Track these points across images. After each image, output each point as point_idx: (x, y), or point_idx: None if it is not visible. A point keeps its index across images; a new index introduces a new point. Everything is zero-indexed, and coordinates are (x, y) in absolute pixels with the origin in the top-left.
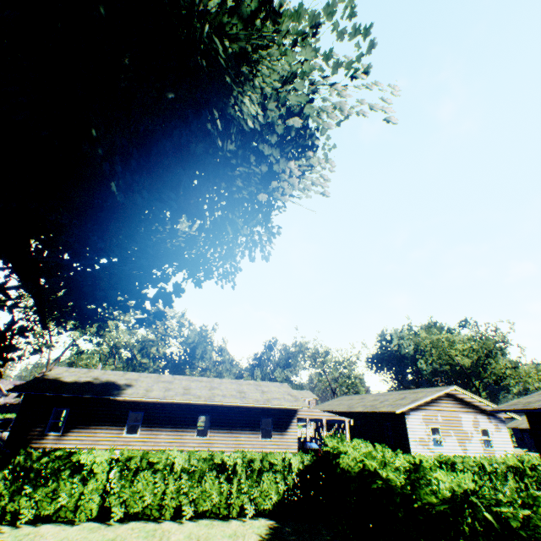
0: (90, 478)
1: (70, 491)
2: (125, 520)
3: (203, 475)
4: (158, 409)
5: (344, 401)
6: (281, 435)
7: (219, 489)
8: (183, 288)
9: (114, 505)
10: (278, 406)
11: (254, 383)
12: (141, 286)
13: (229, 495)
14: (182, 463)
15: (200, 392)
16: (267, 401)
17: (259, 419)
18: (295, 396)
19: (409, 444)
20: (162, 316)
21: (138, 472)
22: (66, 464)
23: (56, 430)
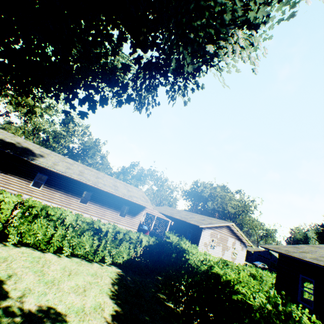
0: None
1: None
2: (18, 244)
3: (83, 232)
4: (59, 178)
5: (168, 210)
6: (131, 218)
7: (91, 243)
8: (107, 102)
9: (12, 233)
10: (136, 202)
11: (124, 183)
12: (75, 85)
13: (97, 248)
14: (70, 220)
15: (90, 177)
16: (130, 197)
17: (122, 205)
18: (146, 199)
19: (198, 244)
20: (84, 116)
21: (36, 217)
22: None
23: None
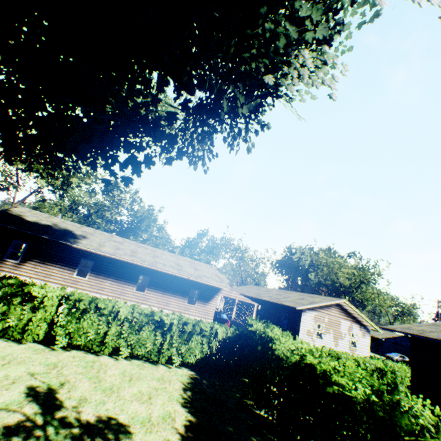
0: (40, 308)
1: (19, 315)
2: (68, 347)
3: (142, 326)
4: (107, 262)
5: (253, 290)
6: (204, 305)
7: (154, 340)
8: (154, 161)
9: (59, 335)
10: (207, 283)
11: (189, 260)
12: (114, 147)
13: (161, 346)
14: (125, 313)
15: (145, 257)
16: (199, 277)
17: (189, 289)
18: (221, 278)
19: (299, 332)
20: (129, 183)
21: (85, 312)
22: (18, 292)
23: (15, 258)
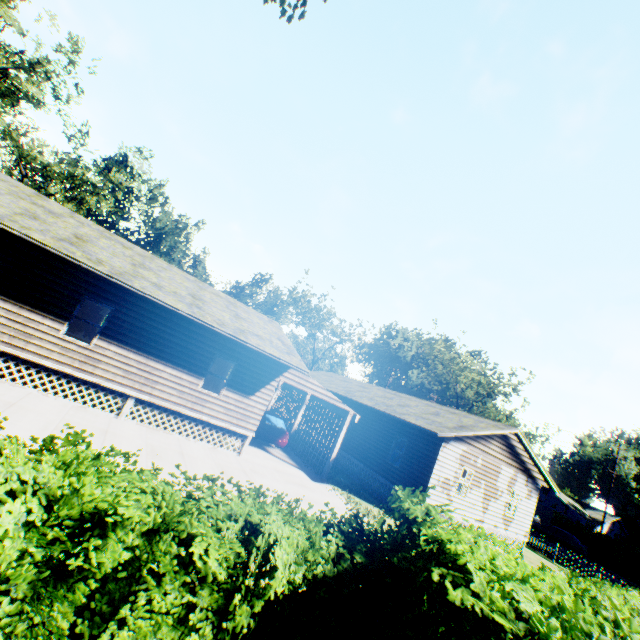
0: None
1: None
2: None
3: None
4: None
5: (337, 381)
6: (241, 397)
7: None
8: None
9: None
10: (257, 349)
11: (226, 298)
12: None
13: None
14: None
15: (109, 258)
16: (240, 332)
17: (212, 357)
18: (289, 347)
19: (428, 481)
20: None
21: None
22: None
23: None
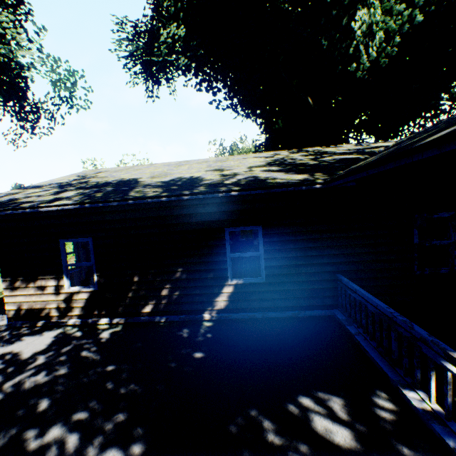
0: None
1: None
2: None
3: None
4: None
5: None
6: None
7: None
8: None
9: None
10: None
11: None
12: None
13: None
14: None
15: None
16: None
17: None
18: None
19: None
20: None
21: None
22: None
23: None
